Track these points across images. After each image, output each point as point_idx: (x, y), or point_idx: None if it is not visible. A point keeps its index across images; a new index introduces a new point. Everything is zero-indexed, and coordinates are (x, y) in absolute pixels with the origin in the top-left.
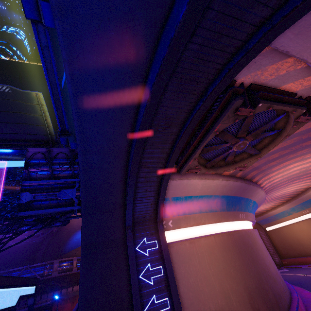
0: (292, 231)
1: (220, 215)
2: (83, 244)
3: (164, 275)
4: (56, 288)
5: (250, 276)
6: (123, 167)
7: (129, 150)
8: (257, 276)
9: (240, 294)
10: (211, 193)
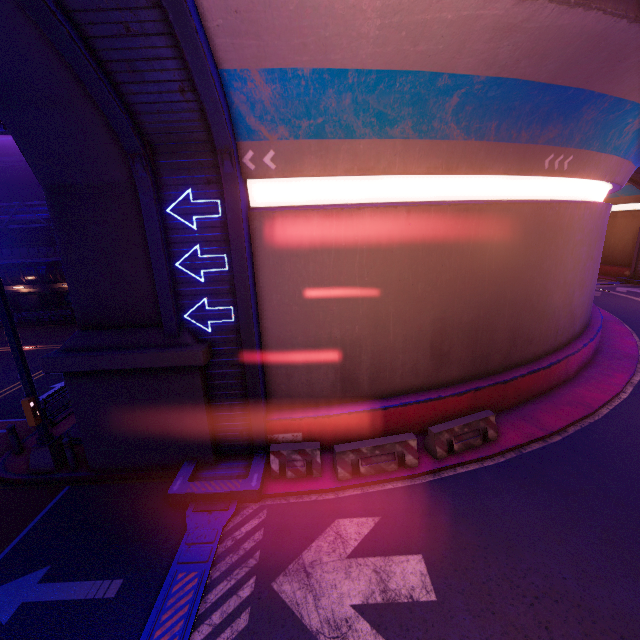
0: None
1: (459, 151)
2: (45, 184)
3: (229, 272)
4: None
5: (466, 303)
6: None
7: None
8: (492, 305)
9: (416, 326)
10: (435, 64)
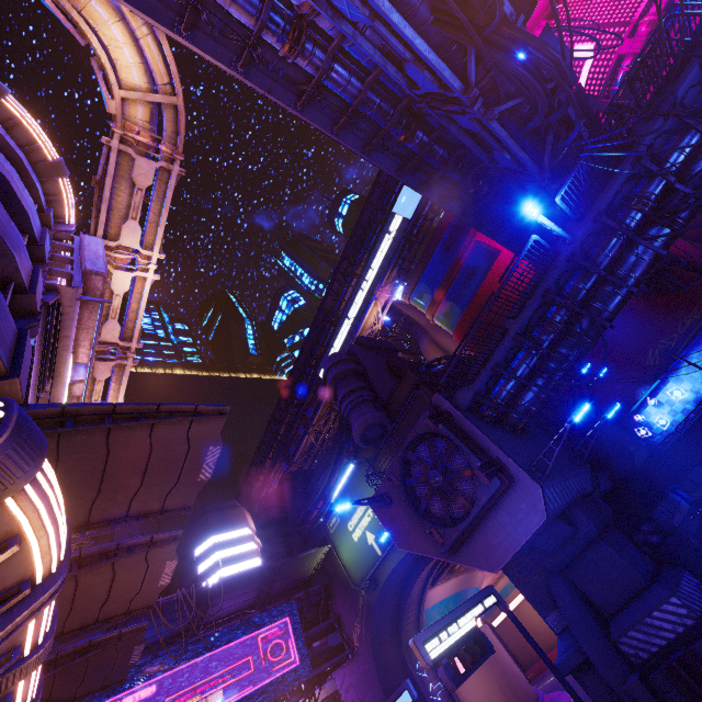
0: (523, 614)
1: None
2: (380, 682)
3: (444, 689)
4: None
5: (499, 676)
6: (397, 594)
7: (404, 579)
8: (504, 675)
9: (497, 694)
10: (448, 595)
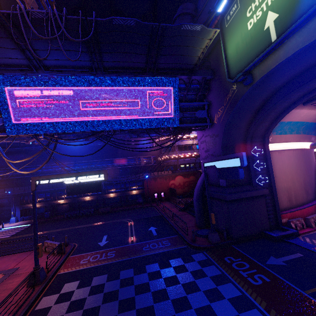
0: None
1: (301, 136)
2: (222, 146)
3: (265, 167)
4: (143, 172)
5: (307, 175)
6: (265, 99)
7: (280, 87)
8: (311, 176)
9: (300, 182)
10: (306, 120)
